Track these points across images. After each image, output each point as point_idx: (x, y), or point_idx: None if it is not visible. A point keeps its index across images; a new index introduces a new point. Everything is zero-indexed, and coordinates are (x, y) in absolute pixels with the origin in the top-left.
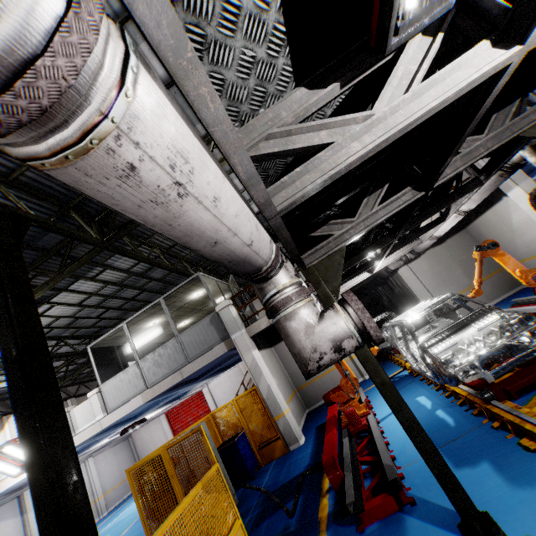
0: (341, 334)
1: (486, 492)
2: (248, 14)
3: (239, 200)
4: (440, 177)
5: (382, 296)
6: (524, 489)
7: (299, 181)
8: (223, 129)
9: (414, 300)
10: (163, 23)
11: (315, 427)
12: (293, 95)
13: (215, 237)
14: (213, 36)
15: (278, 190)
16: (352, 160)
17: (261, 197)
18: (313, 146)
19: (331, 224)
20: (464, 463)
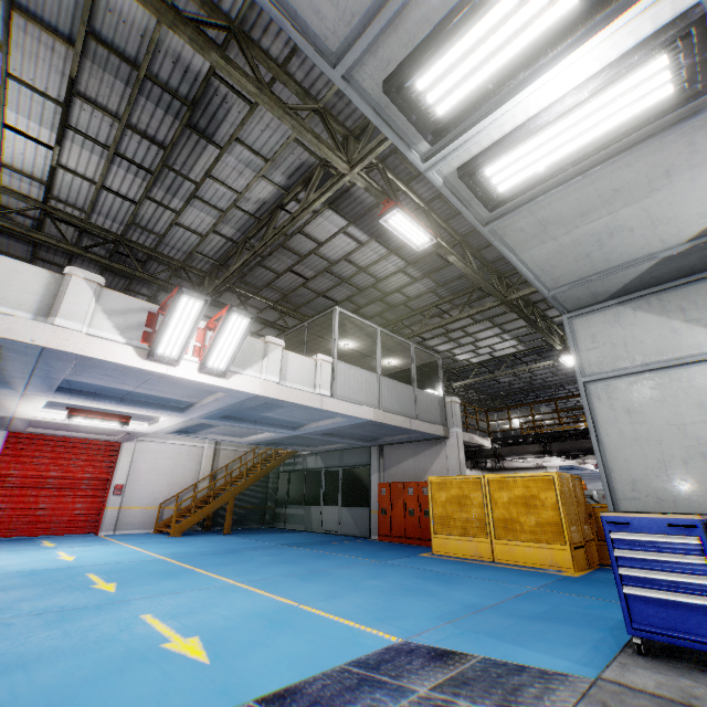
0: None
1: None
2: None
3: None
4: None
5: None
6: None
7: None
8: None
9: None
10: None
11: None
12: None
13: None
14: None
15: None
16: None
17: None
18: None
19: None
20: None
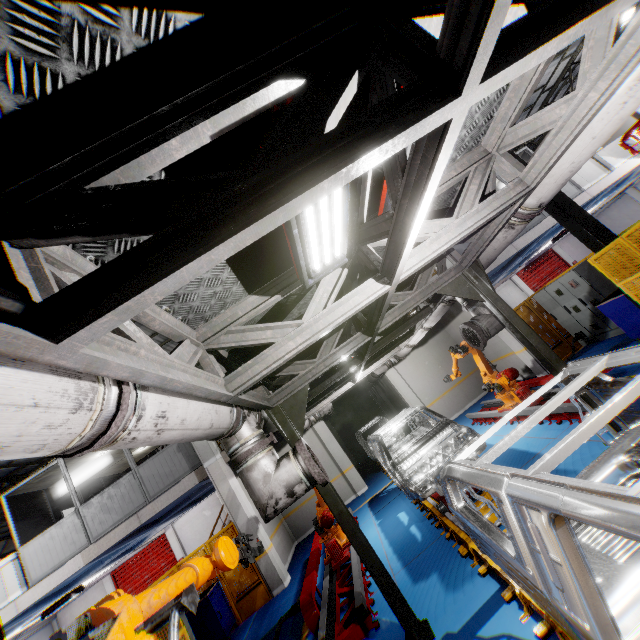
0: (293, 480)
1: (430, 602)
2: (208, 278)
3: (200, 406)
4: (384, 324)
5: (377, 397)
6: (454, 592)
7: (251, 370)
8: (187, 388)
9: (403, 402)
10: (156, 379)
11: (302, 562)
12: (247, 300)
13: (182, 437)
14: (183, 292)
15: (234, 377)
16: (288, 357)
17: (218, 396)
18: (261, 343)
19: (296, 364)
20: (421, 577)
